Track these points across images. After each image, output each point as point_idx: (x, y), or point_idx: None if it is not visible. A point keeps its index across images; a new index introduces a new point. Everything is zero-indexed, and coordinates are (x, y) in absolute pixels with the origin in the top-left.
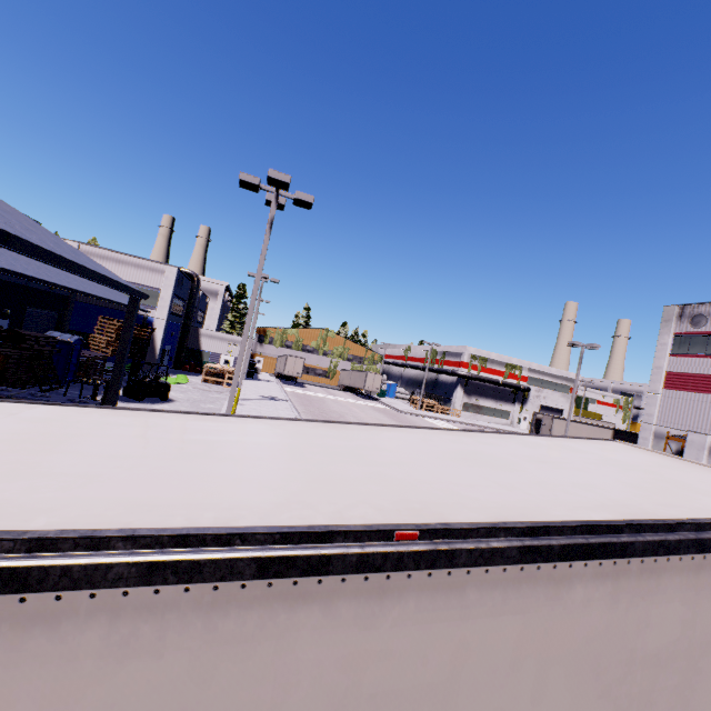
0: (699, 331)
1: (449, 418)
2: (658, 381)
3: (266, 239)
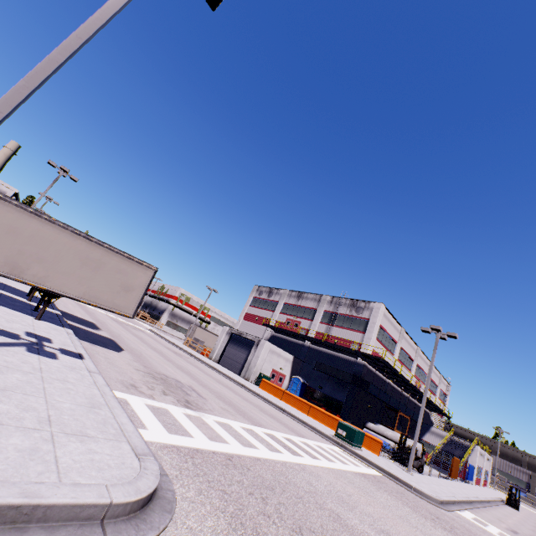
0: (260, 297)
1: (152, 325)
2: (242, 316)
3: (51, 185)
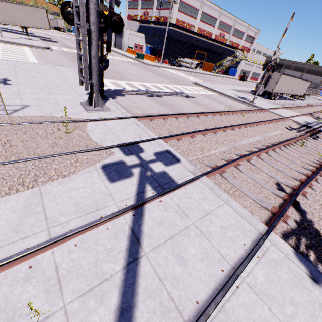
0: (131, 0)
1: None
2: (126, 18)
3: None
